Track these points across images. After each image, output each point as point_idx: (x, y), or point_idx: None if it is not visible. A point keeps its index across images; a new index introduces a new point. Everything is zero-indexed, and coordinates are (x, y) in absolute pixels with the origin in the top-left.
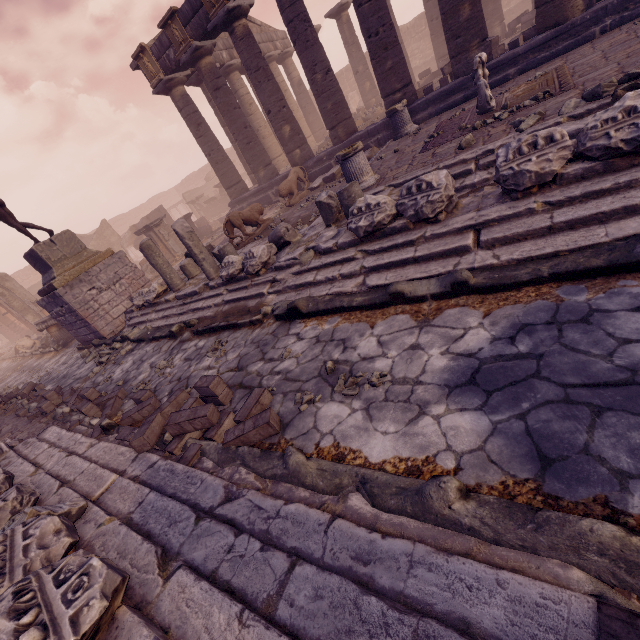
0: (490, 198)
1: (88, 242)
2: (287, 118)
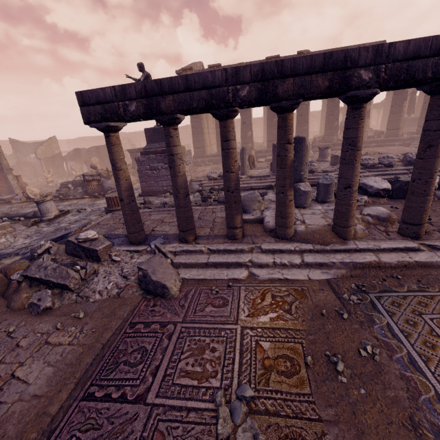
0: (400, 166)
1: (19, 146)
2: (251, 129)
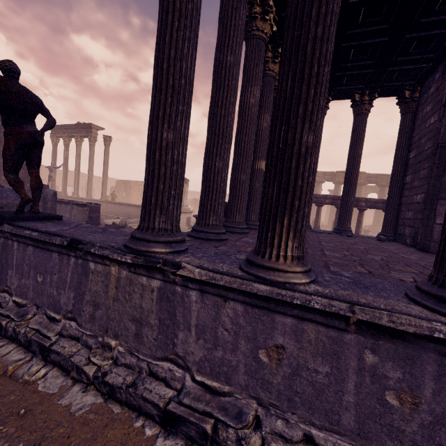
0: None
1: None
2: None
